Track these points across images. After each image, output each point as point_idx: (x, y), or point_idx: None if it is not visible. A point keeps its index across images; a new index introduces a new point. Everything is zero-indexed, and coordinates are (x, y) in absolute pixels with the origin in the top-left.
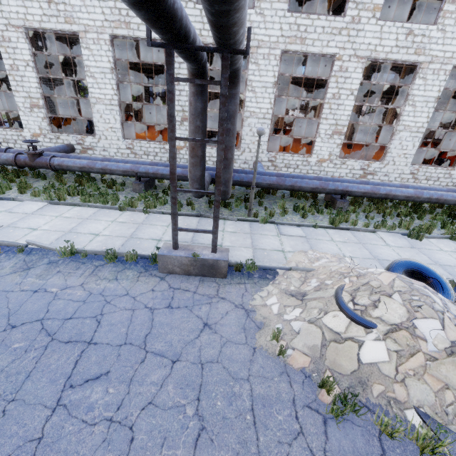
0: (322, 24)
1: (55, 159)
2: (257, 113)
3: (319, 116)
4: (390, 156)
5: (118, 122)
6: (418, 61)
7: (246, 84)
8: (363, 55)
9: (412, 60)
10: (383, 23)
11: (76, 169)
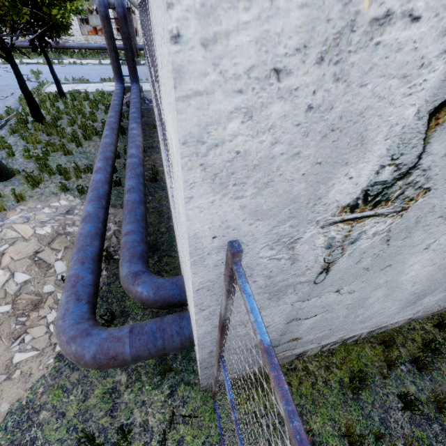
0: None
1: (66, 44)
2: None
3: None
4: None
5: (78, 26)
6: None
7: None
8: None
9: None
10: None
11: (76, 48)
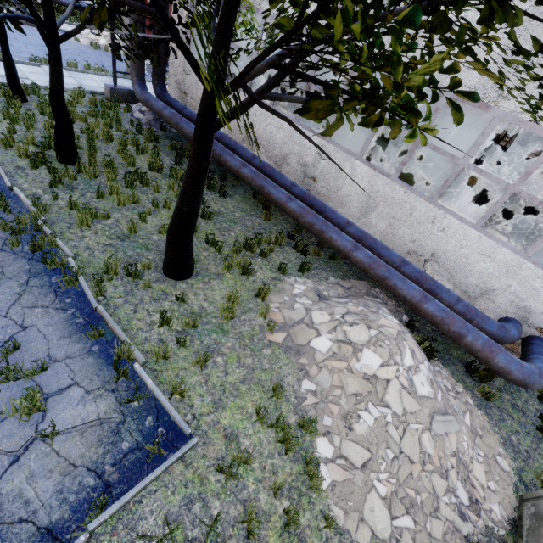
0: None
1: None
2: None
3: None
4: None
5: None
6: None
7: None
8: None
9: None
10: None
11: None
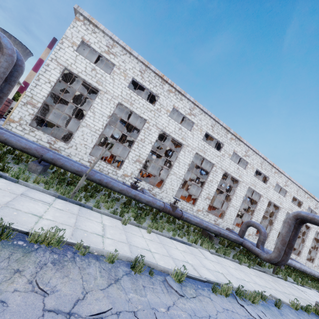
0: (261, 184)
1: (184, 213)
2: (234, 206)
3: (252, 214)
4: (269, 239)
5: (177, 187)
6: (280, 206)
7: (234, 193)
8: (268, 198)
9: (279, 205)
10: (274, 191)
11: (193, 223)
